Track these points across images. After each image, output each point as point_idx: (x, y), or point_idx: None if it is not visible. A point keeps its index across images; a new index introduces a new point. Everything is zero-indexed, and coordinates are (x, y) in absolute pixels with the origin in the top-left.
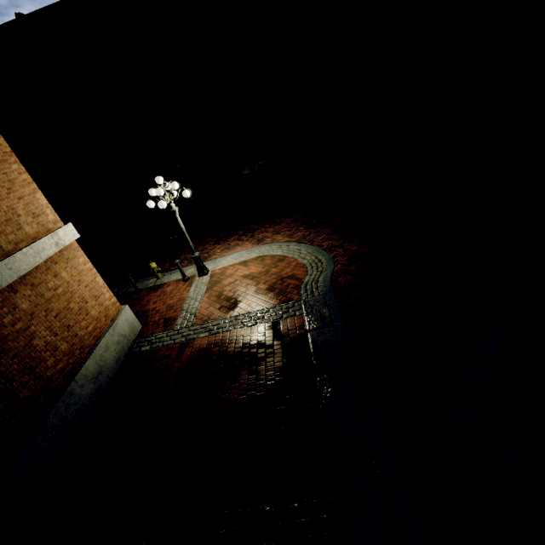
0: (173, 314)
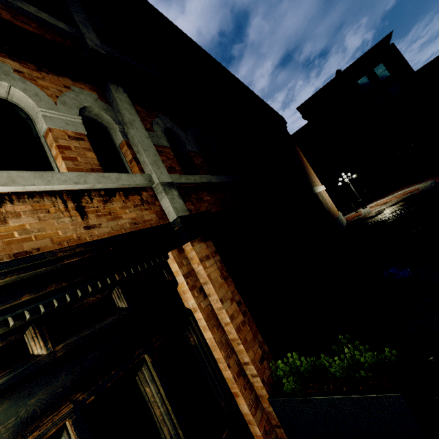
0: (358, 215)
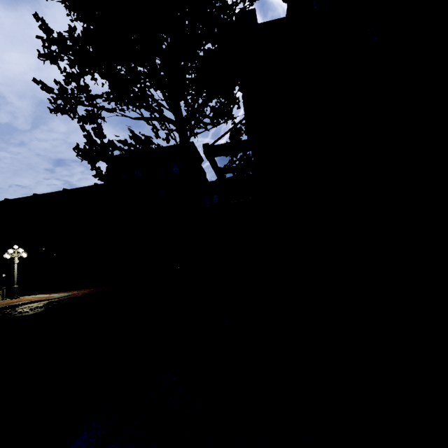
0: None
